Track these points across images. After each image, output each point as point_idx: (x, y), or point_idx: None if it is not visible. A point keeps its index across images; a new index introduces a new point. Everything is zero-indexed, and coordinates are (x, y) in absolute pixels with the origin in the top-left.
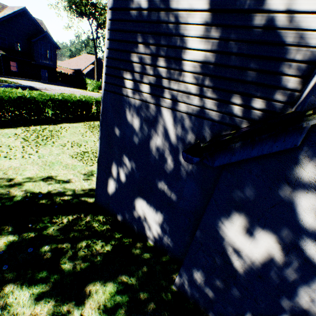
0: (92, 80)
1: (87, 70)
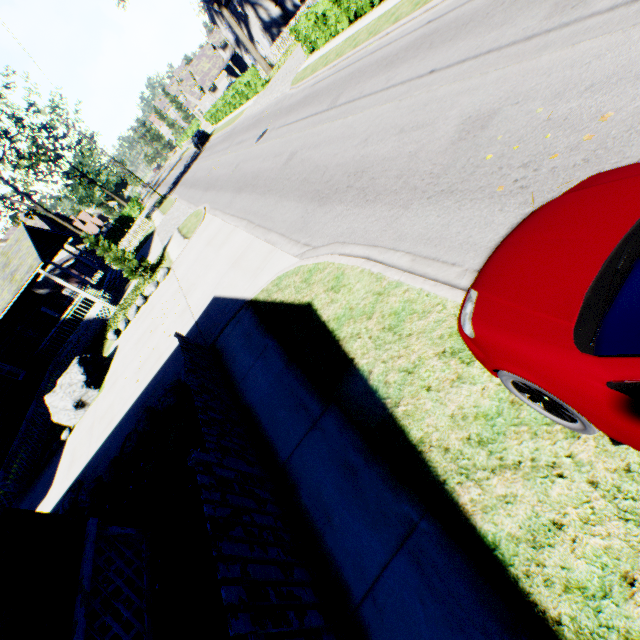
0: (128, 205)
1: (96, 229)
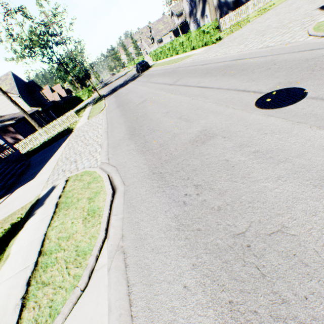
0: (81, 91)
1: (58, 98)
